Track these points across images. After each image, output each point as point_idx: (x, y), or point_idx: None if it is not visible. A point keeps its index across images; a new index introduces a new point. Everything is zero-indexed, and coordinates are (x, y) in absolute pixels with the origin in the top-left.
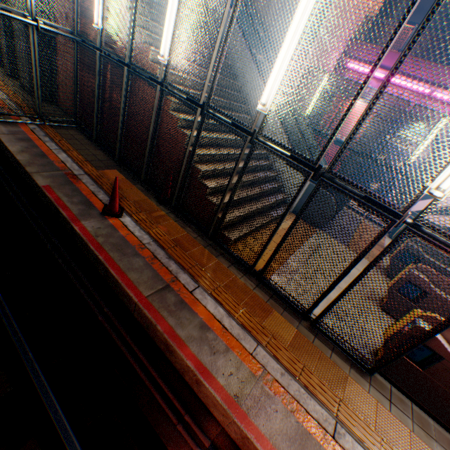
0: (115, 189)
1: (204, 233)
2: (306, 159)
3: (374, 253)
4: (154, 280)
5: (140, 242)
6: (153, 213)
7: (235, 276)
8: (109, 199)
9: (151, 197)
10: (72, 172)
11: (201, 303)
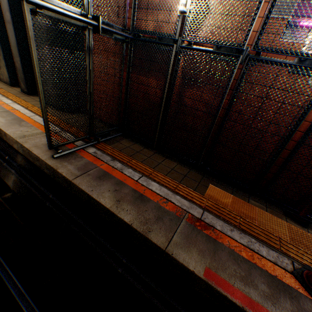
0: None
1: None
2: None
3: None
4: None
5: None
6: None
7: None
8: (274, 253)
9: (282, 217)
10: (190, 215)
11: None
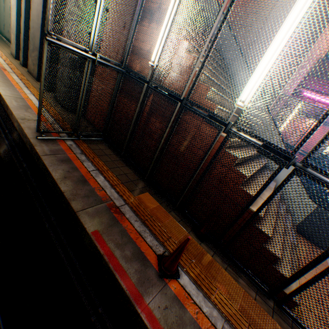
0: (182, 249)
1: (263, 292)
2: None
3: None
4: None
5: (215, 328)
6: (202, 259)
7: None
8: (156, 242)
9: (188, 229)
10: (113, 202)
11: None
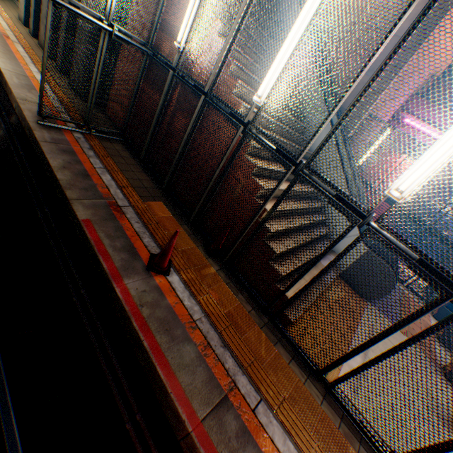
0: (171, 243)
1: (260, 307)
2: (447, 274)
3: (426, 341)
4: (209, 386)
5: (190, 317)
6: (202, 269)
7: (298, 380)
8: (155, 244)
9: (199, 244)
10: (115, 201)
11: (266, 432)
